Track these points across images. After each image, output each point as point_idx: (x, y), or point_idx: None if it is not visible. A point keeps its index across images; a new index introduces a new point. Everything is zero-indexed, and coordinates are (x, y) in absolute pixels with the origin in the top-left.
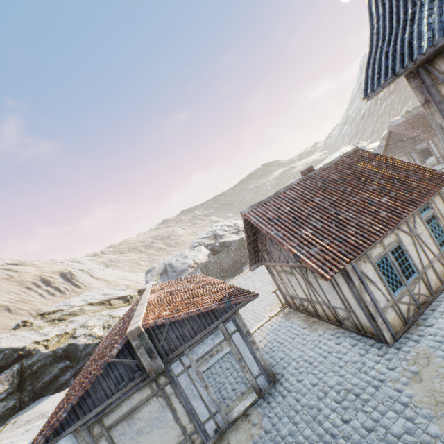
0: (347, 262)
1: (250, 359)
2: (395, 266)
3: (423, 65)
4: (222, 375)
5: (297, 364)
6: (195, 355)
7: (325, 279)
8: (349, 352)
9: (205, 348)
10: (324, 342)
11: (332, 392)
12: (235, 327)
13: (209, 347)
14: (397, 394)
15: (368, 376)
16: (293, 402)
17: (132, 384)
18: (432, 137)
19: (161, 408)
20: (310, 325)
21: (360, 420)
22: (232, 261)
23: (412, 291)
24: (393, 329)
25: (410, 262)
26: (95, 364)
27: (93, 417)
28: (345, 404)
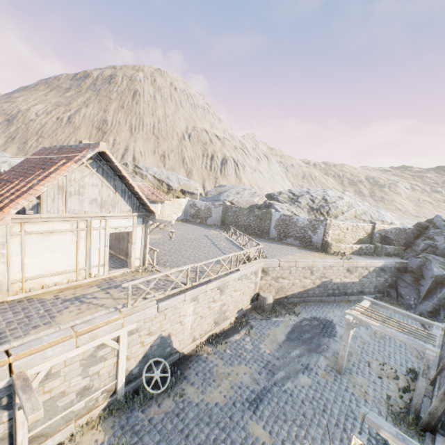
0: None
1: None
2: None
3: None
4: None
5: None
6: None
7: None
8: None
9: None
10: None
11: None
12: None
13: None
14: None
15: None
16: None
17: None
18: None
19: None
20: None
21: None
22: (247, 223)
23: None
24: None
25: None
26: None
27: None
28: None
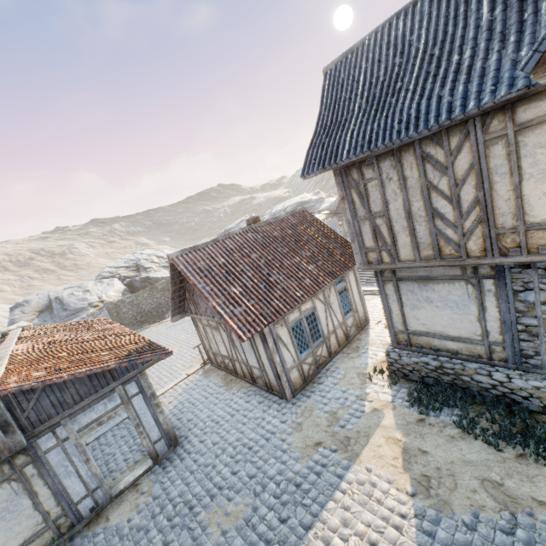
0: (266, 325)
1: (151, 423)
2: (307, 331)
3: (344, 168)
4: (114, 445)
5: (204, 425)
6: (77, 425)
7: (241, 340)
8: (255, 409)
9: (92, 415)
10: (236, 400)
11: (230, 448)
12: (138, 389)
13: (99, 413)
14: (281, 443)
15: (264, 430)
16: (190, 463)
17: None
18: None
19: (15, 495)
20: (227, 384)
21: (247, 469)
22: (155, 304)
23: (316, 353)
24: (294, 387)
25: (319, 328)
26: None
27: None
28: (238, 457)
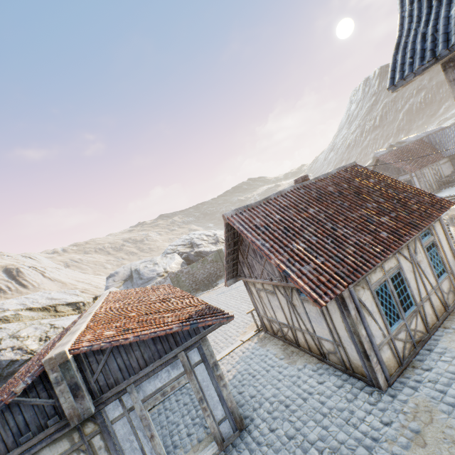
0: (345, 286)
1: (214, 398)
2: (394, 296)
3: None
4: (177, 413)
5: (270, 406)
6: (142, 393)
7: (318, 305)
8: (334, 396)
9: (156, 384)
10: (304, 379)
11: (313, 450)
12: (200, 357)
13: (162, 382)
14: None
15: (358, 431)
16: None
17: (41, 435)
18: (416, 169)
19: None
20: (288, 356)
21: None
22: (206, 273)
23: (409, 326)
24: (388, 371)
25: (409, 292)
26: None
27: None
28: None
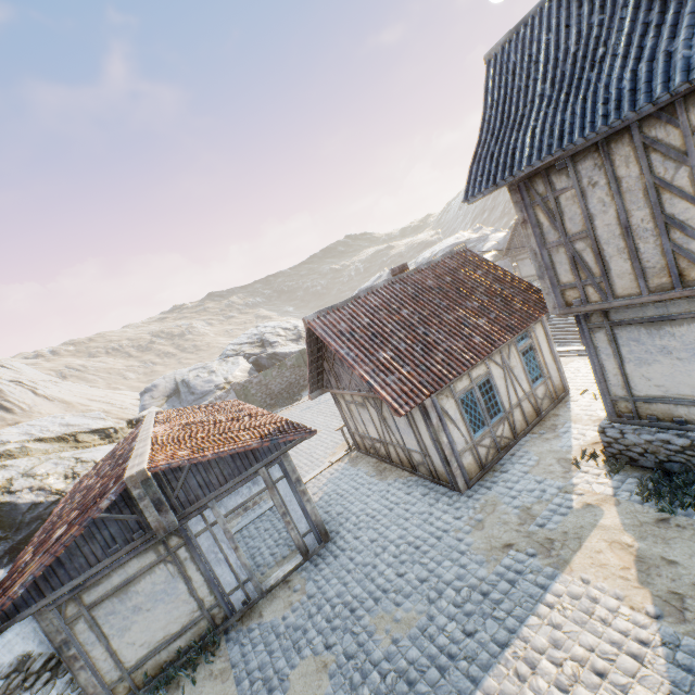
0: (427, 396)
1: (298, 513)
2: (481, 404)
3: (524, 180)
4: (258, 538)
5: (357, 519)
6: (223, 509)
7: (398, 415)
8: (418, 503)
9: (238, 500)
10: (393, 492)
11: (392, 547)
12: (282, 473)
13: (244, 498)
14: (457, 543)
15: (433, 527)
16: (346, 561)
17: (129, 548)
18: None
19: (171, 577)
20: (380, 473)
21: (416, 572)
22: (285, 383)
23: (495, 433)
24: (468, 476)
25: (497, 399)
26: (66, 525)
27: (66, 594)
28: (403, 558)
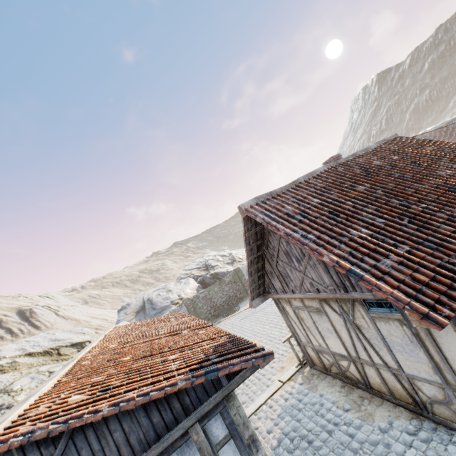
0: None
1: None
2: None
3: None
4: None
5: None
6: None
7: (434, 324)
8: None
9: None
10: (398, 450)
11: None
12: (226, 430)
13: None
14: None
15: None
16: None
17: None
18: None
19: None
20: (356, 405)
21: None
22: (225, 297)
23: None
24: None
25: None
26: None
27: None
28: None
